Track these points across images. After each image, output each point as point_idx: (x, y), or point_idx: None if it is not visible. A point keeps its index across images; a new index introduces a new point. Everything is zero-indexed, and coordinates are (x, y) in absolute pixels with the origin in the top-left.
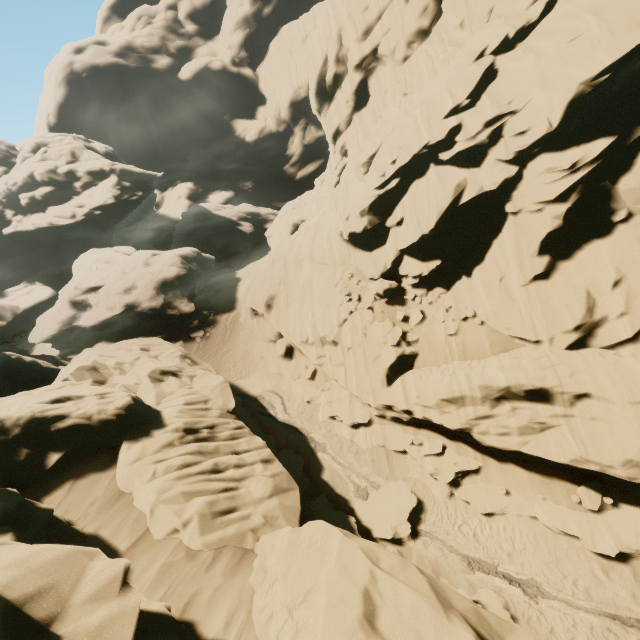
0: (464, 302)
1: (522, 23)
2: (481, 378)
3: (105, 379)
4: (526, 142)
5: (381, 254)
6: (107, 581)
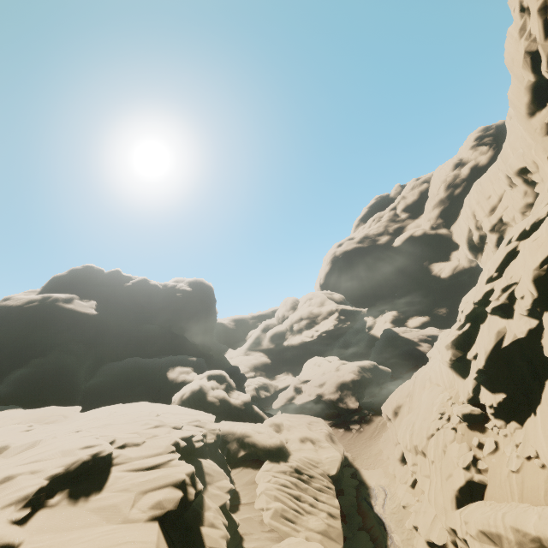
0: (530, 440)
1: (532, 220)
2: (513, 518)
3: (279, 430)
4: (526, 304)
5: (466, 382)
6: (225, 486)
